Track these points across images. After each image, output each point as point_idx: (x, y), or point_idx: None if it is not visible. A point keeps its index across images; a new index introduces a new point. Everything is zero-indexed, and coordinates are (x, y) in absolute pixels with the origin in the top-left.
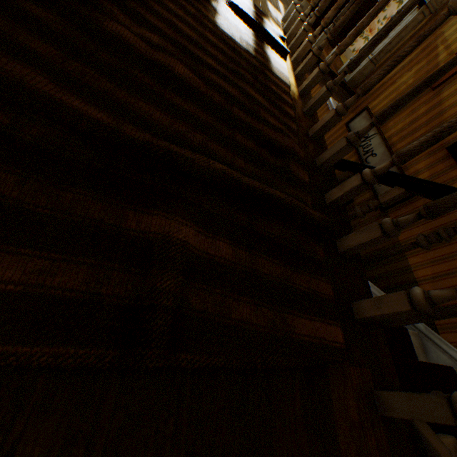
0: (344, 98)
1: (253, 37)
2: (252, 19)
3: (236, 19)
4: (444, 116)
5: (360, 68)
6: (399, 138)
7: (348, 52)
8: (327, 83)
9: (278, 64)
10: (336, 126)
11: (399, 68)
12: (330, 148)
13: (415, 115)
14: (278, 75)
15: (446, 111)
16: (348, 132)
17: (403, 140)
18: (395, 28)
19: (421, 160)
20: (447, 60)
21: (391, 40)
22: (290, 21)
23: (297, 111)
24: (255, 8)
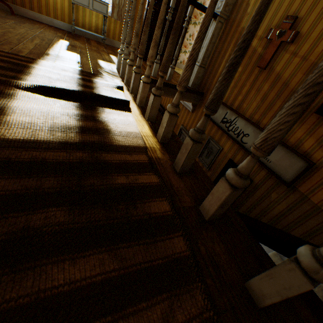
0: (195, 98)
1: (77, 110)
2: (72, 91)
3: (48, 101)
4: (290, 85)
5: (194, 74)
6: (260, 114)
7: (177, 64)
8: (190, 134)
9: (122, 123)
10: (200, 119)
11: (224, 63)
12: (266, 272)
13: (262, 92)
14: (124, 142)
15: (290, 81)
16: (212, 122)
17: (265, 115)
18: (205, 38)
19: (296, 128)
20: (261, 44)
21: (207, 47)
22: (122, 68)
23: (168, 179)
24: (83, 73)
